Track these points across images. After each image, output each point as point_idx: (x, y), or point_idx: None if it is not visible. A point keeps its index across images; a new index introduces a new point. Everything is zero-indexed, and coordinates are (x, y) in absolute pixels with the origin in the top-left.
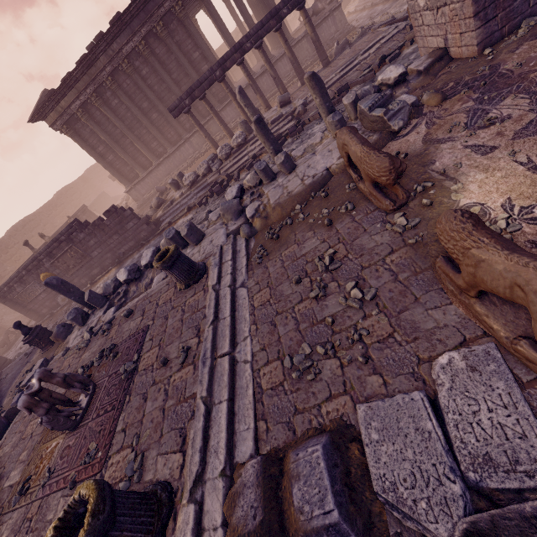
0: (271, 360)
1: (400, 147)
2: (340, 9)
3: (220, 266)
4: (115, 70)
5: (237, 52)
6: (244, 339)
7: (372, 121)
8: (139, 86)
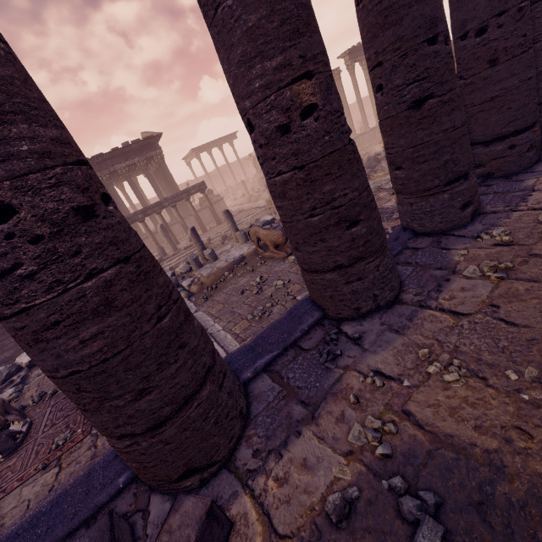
0: (238, 322)
1: None
2: (223, 201)
3: None
4: None
5: (158, 206)
6: (212, 325)
7: None
8: None
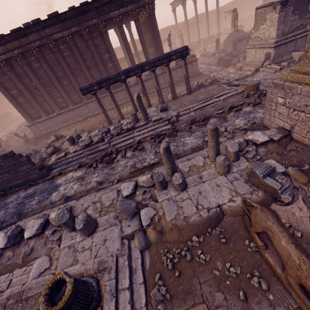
0: None
1: (288, 217)
2: (196, 62)
3: (116, 296)
4: (42, 45)
5: (139, 69)
6: None
7: (261, 183)
8: (59, 61)
